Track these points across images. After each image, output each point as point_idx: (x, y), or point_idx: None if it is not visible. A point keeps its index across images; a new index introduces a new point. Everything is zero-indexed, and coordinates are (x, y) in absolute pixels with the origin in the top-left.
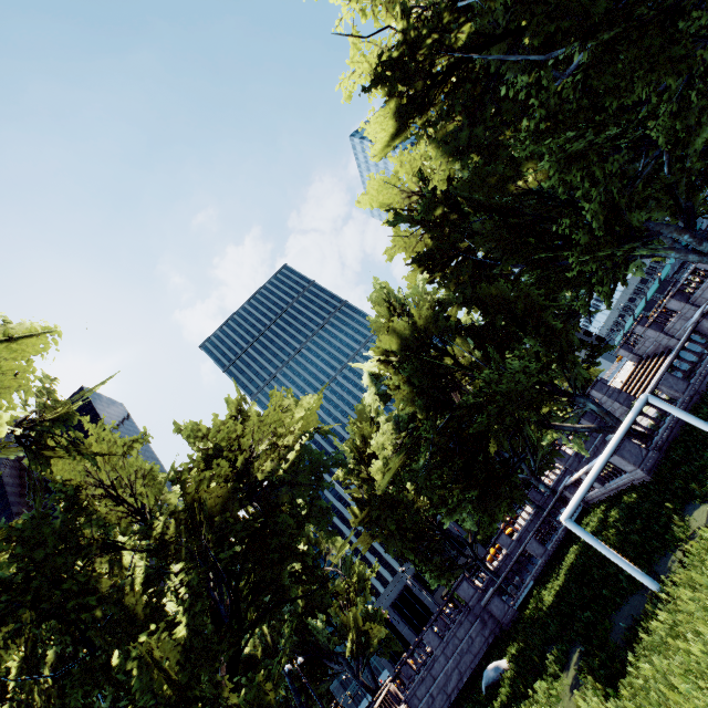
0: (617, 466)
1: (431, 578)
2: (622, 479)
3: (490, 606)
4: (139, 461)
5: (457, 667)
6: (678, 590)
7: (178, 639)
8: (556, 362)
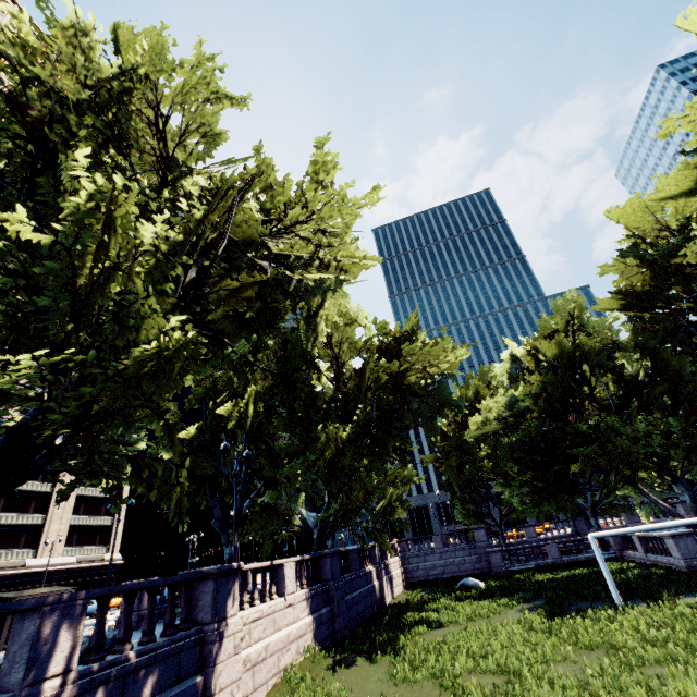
0: (668, 547)
1: (459, 512)
2: (664, 558)
3: (491, 555)
4: (352, 333)
5: (444, 567)
6: (631, 610)
7: (344, 437)
8: (683, 448)
